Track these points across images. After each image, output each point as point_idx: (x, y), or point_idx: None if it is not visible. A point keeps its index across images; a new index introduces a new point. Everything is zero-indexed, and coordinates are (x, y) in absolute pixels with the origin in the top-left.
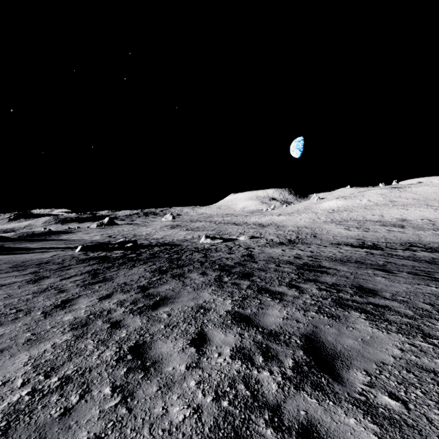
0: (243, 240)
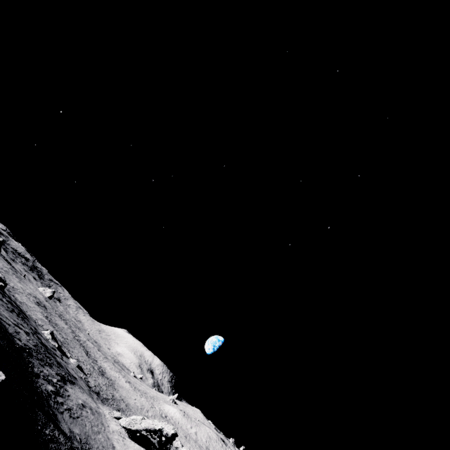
0: (72, 362)
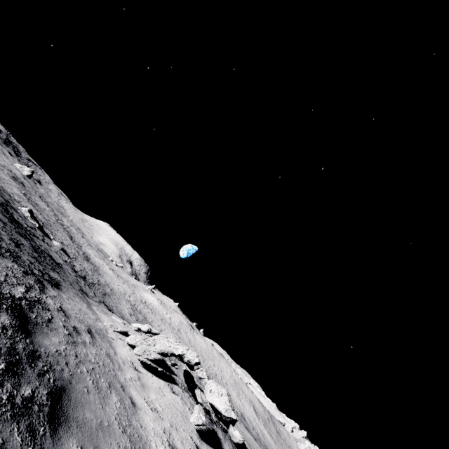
0: (55, 245)
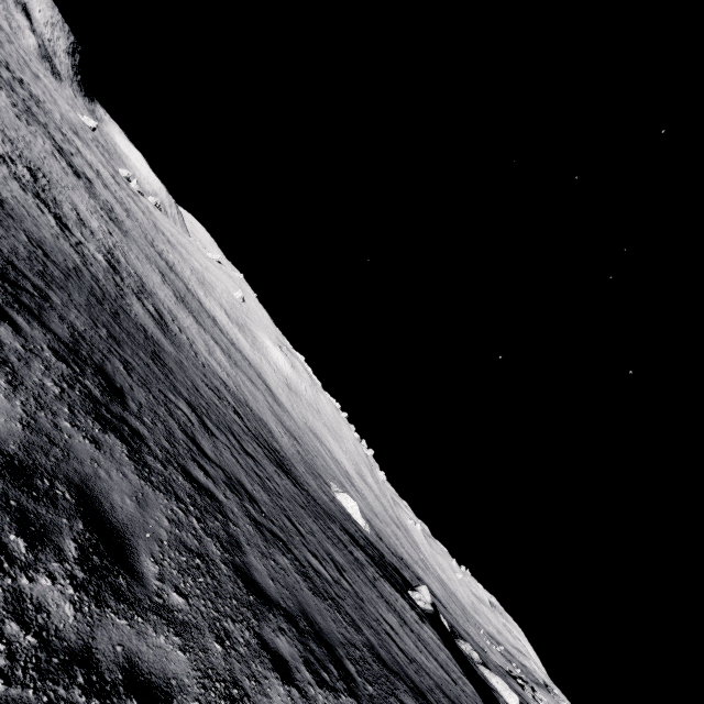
0: None
